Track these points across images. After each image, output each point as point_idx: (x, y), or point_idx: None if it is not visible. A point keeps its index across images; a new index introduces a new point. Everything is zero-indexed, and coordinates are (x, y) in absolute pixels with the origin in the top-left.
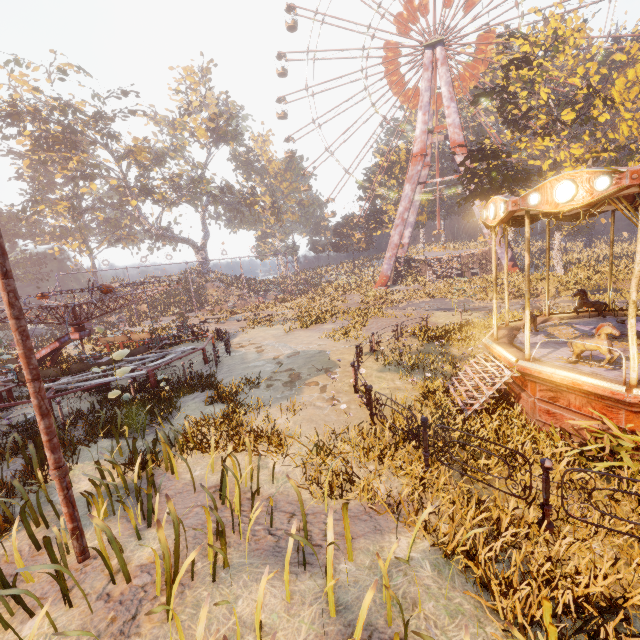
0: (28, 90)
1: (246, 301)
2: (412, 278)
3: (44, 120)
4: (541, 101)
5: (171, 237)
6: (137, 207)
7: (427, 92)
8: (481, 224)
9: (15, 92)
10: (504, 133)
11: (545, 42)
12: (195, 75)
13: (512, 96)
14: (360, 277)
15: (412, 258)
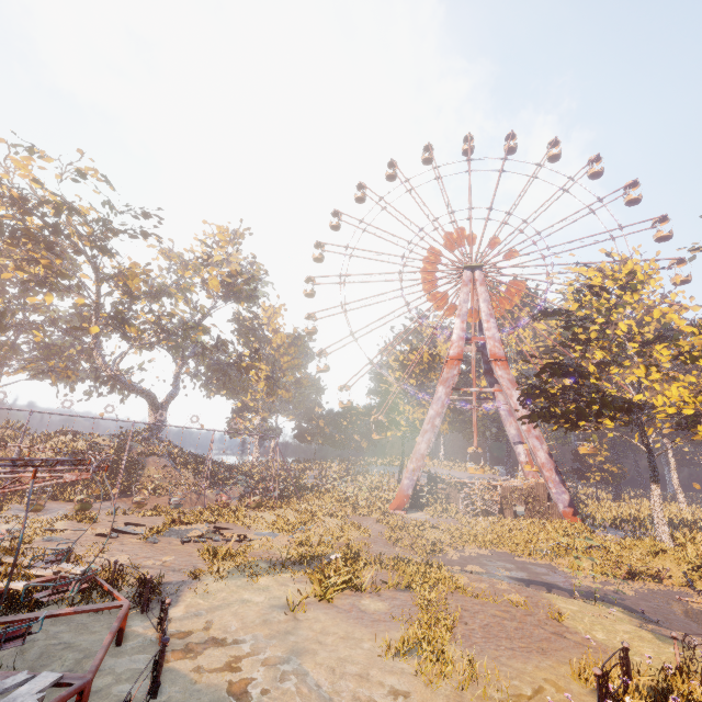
0: (25, 175)
1: (199, 495)
2: (441, 505)
3: (26, 211)
4: (618, 331)
5: (126, 383)
6: (97, 337)
7: (466, 303)
8: (517, 449)
9: (5, 171)
10: (591, 352)
11: (621, 279)
12: (227, 235)
13: (584, 320)
14: (359, 486)
15: (438, 476)
